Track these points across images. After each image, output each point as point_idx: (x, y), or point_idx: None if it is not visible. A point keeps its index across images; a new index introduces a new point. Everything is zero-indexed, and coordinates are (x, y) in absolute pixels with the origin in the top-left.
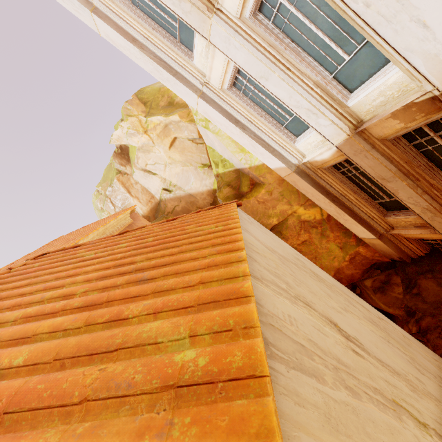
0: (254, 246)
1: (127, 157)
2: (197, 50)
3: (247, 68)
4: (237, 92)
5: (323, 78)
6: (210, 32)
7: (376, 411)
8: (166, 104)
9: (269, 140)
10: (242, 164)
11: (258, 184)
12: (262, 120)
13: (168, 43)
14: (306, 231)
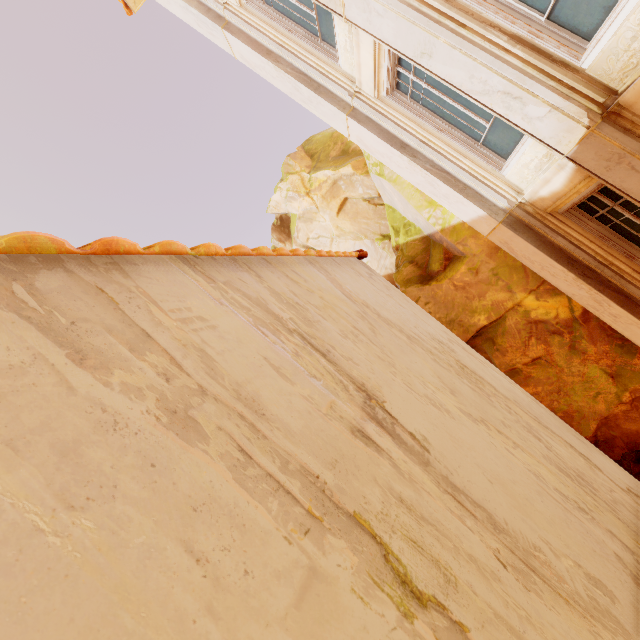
0: (300, 277)
1: (287, 230)
2: (339, 43)
3: (400, 45)
4: (403, 98)
5: (527, 25)
6: (344, 3)
7: (218, 474)
8: (339, 154)
9: (456, 170)
10: (431, 226)
11: (457, 258)
12: (443, 137)
13: (307, 45)
14: (541, 340)
